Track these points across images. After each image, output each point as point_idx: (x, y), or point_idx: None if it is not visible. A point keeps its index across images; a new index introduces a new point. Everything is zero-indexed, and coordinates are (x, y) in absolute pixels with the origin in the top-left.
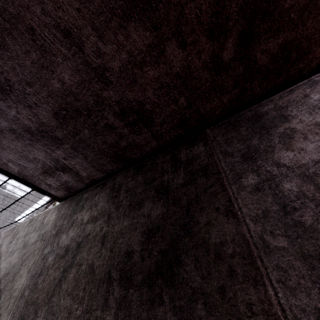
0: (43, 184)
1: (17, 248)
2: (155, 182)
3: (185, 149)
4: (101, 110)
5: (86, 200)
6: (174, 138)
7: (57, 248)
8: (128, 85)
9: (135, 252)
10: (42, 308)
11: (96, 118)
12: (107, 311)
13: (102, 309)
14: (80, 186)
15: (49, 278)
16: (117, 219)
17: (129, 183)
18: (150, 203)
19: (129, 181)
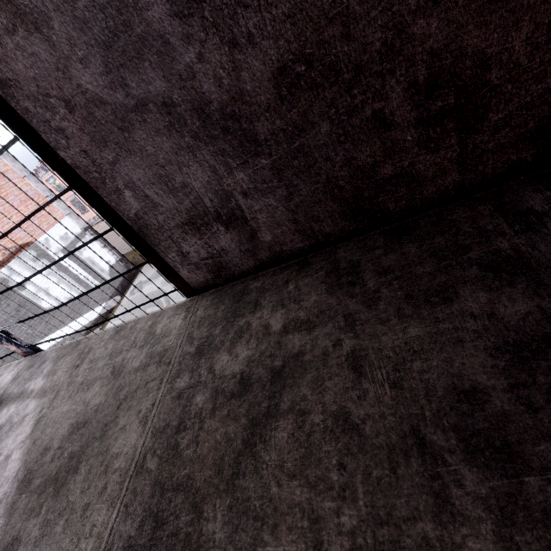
0: (174, 251)
1: (97, 376)
2: (472, 253)
3: (536, 191)
4: (384, 73)
5: (262, 292)
6: (502, 170)
7: (211, 378)
8: (483, 5)
9: (491, 391)
10: (213, 501)
11: (362, 95)
12: (459, 526)
13: (438, 520)
14: (245, 266)
15: (211, 437)
16: (381, 323)
17: (383, 259)
18: (478, 291)
19: (380, 255)
